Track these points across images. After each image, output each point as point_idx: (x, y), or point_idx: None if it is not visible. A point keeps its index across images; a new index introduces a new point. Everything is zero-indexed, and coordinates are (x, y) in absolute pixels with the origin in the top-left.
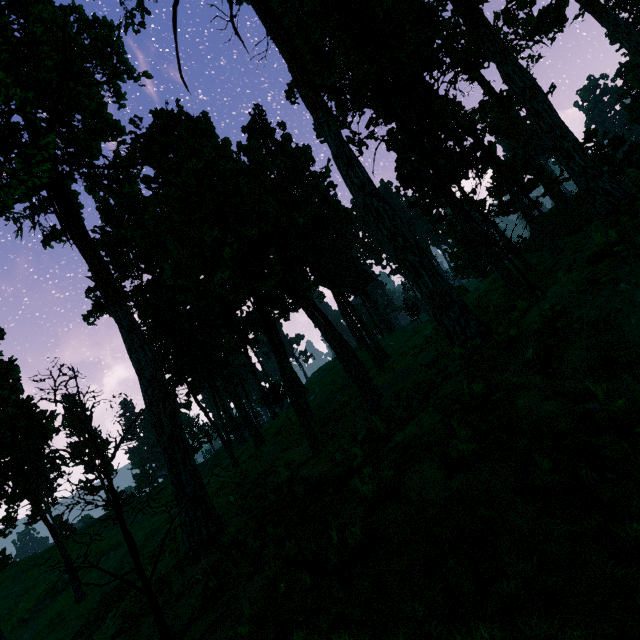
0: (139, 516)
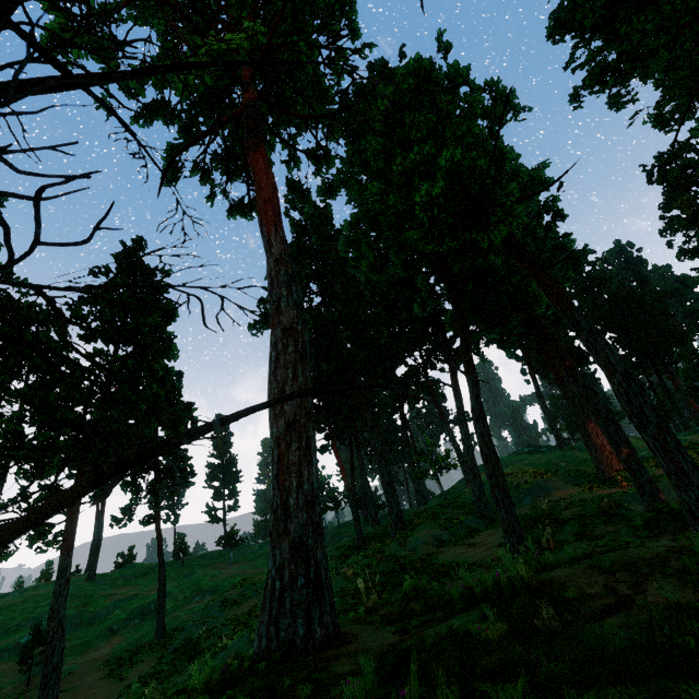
0: (245, 566)
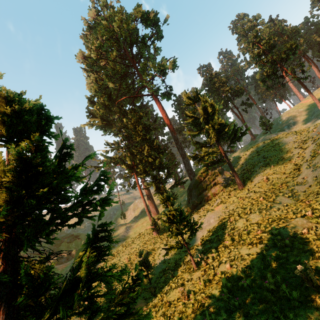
0: None
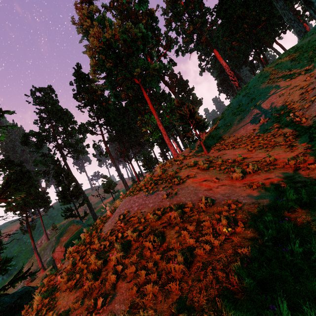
0: None
